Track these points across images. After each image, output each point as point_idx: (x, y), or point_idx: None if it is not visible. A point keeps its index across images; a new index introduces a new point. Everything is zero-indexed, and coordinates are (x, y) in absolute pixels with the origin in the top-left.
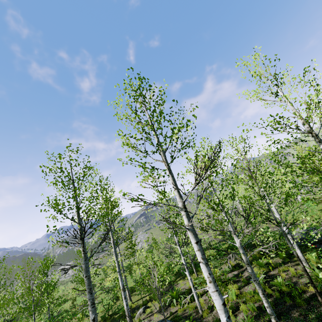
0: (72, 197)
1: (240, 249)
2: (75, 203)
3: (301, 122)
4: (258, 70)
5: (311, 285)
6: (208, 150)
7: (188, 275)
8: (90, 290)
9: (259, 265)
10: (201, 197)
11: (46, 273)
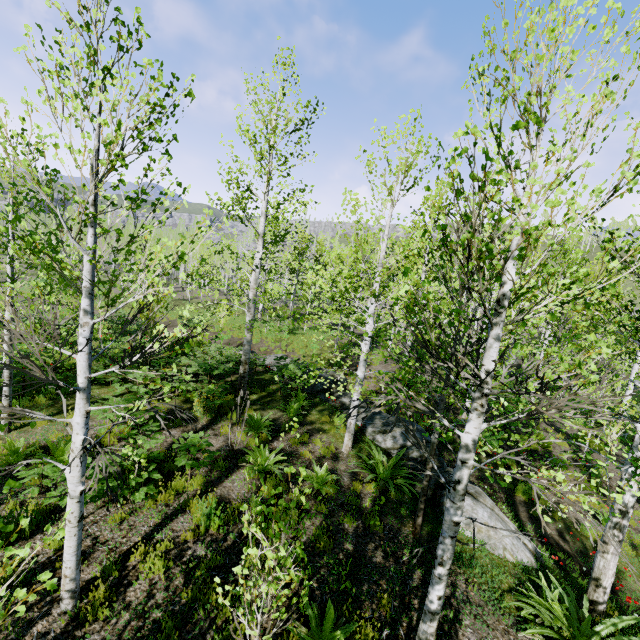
0: None
1: (472, 452)
2: None
3: None
4: None
5: (423, 497)
6: None
7: (76, 481)
8: None
9: (252, 427)
10: None
11: None
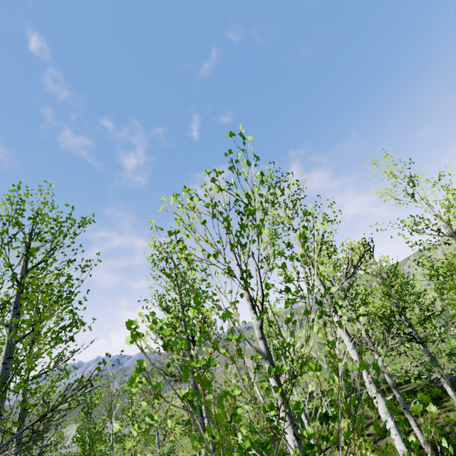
0: (187, 292)
1: (383, 369)
2: (179, 301)
3: (441, 225)
4: (391, 170)
5: None
6: (360, 244)
7: (304, 418)
8: (201, 411)
9: (396, 413)
10: (345, 296)
11: (90, 414)
